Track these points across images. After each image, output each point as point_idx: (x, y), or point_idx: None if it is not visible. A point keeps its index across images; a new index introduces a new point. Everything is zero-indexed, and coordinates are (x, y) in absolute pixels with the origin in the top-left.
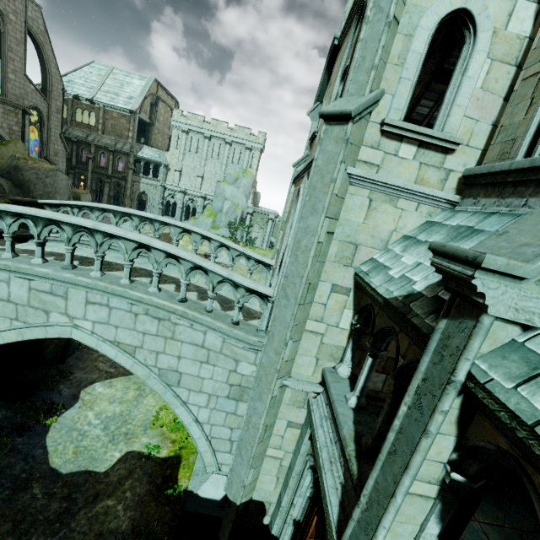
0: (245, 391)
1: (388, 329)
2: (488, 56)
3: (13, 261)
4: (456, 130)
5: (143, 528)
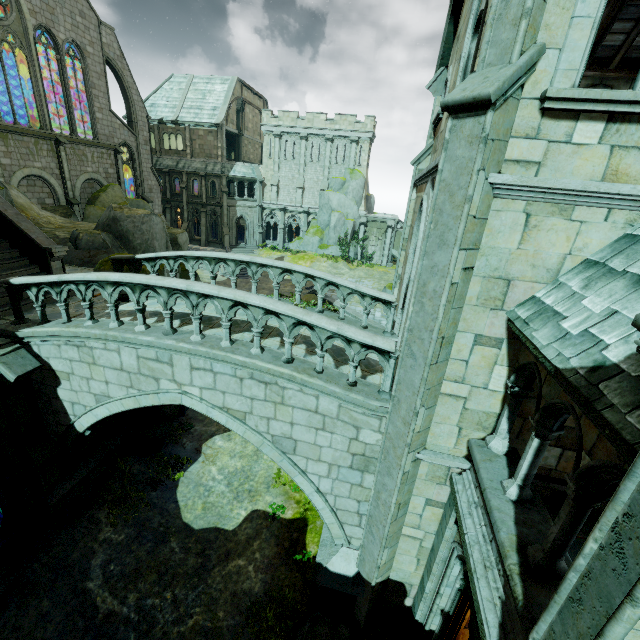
0: (370, 462)
1: (563, 405)
2: None
3: (120, 331)
4: None
5: (274, 594)
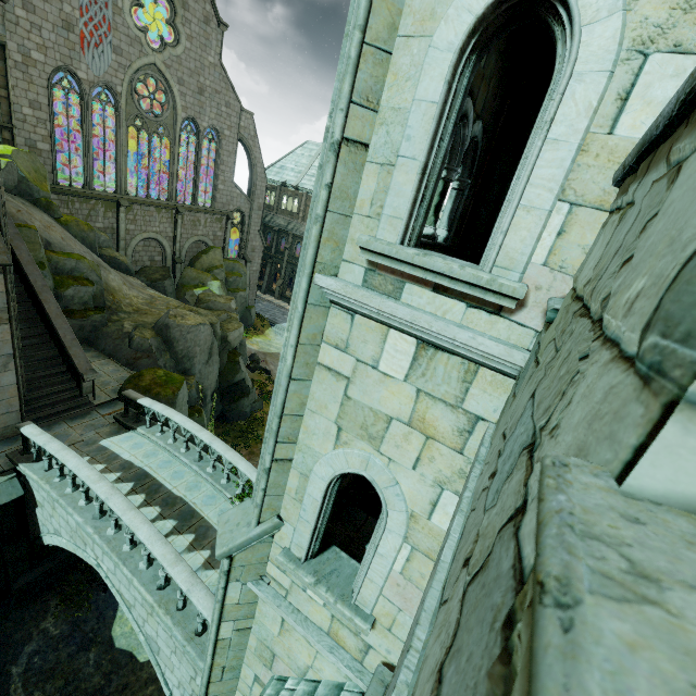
0: None
1: None
2: (406, 539)
3: (67, 501)
4: (371, 605)
5: None
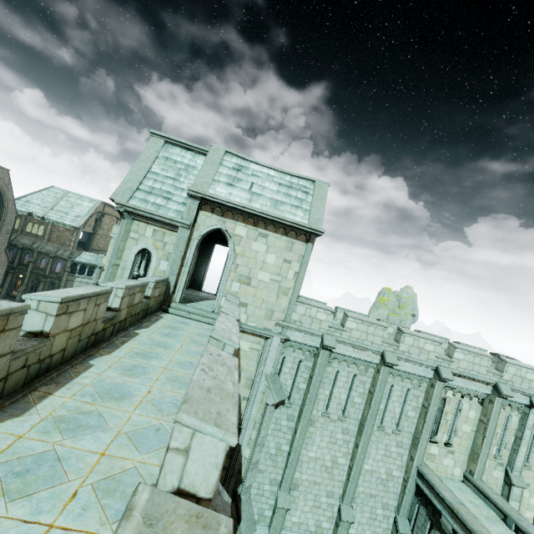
0: None
1: None
2: None
3: None
4: None
5: None
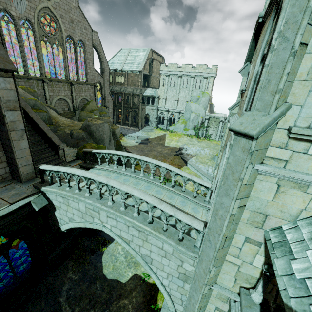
0: (188, 278)
1: None
2: None
3: (79, 195)
4: None
5: None
